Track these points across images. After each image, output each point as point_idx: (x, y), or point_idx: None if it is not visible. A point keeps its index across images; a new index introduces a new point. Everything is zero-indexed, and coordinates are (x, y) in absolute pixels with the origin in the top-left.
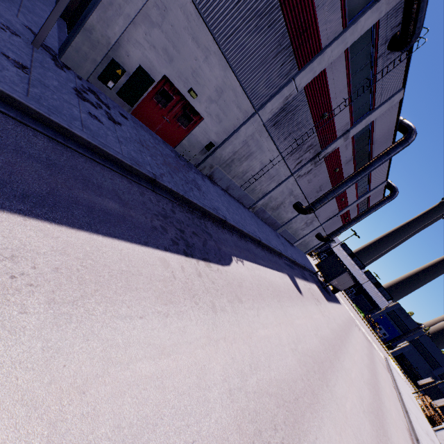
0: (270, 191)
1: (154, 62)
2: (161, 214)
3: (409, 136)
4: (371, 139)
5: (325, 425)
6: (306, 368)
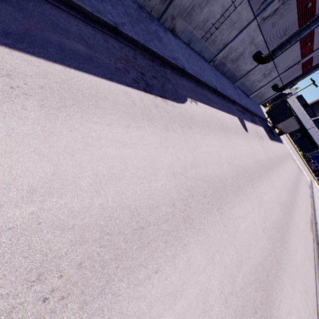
0: (230, 41)
1: None
2: (124, 59)
3: None
4: None
5: (243, 203)
6: (237, 174)
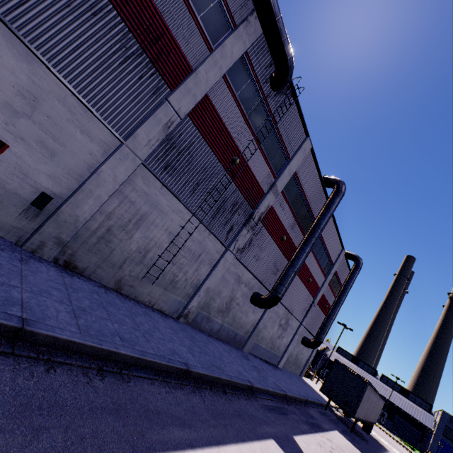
0: (203, 280)
1: None
2: None
3: (339, 186)
4: (304, 197)
5: None
6: None
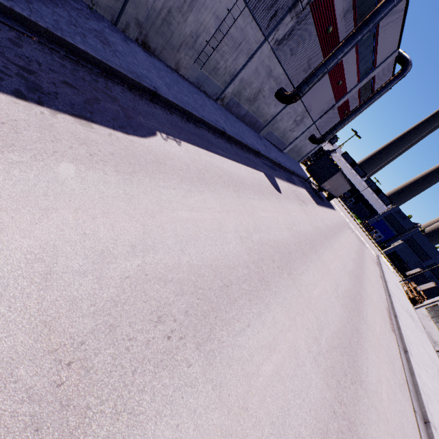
0: (239, 70)
1: None
2: None
3: None
4: None
5: (270, 311)
6: (259, 257)
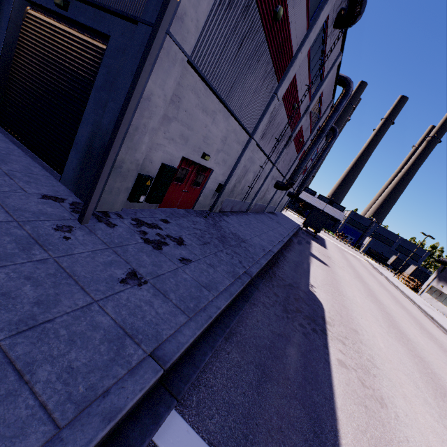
0: (259, 187)
1: (173, 152)
2: (284, 310)
3: (349, 88)
4: (320, 102)
5: (444, 378)
6: (401, 341)
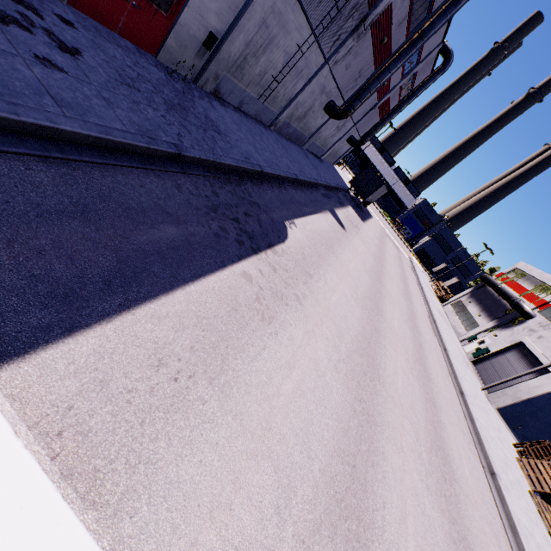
0: (296, 94)
1: None
2: (210, 208)
3: None
4: None
5: (387, 350)
6: (367, 311)
